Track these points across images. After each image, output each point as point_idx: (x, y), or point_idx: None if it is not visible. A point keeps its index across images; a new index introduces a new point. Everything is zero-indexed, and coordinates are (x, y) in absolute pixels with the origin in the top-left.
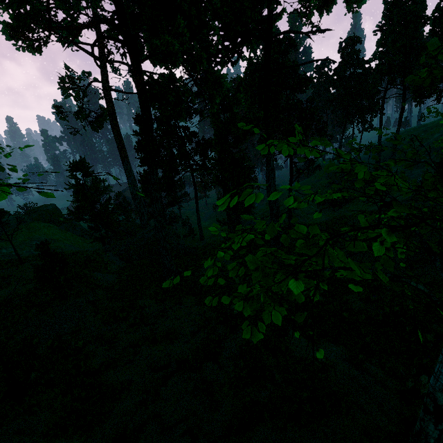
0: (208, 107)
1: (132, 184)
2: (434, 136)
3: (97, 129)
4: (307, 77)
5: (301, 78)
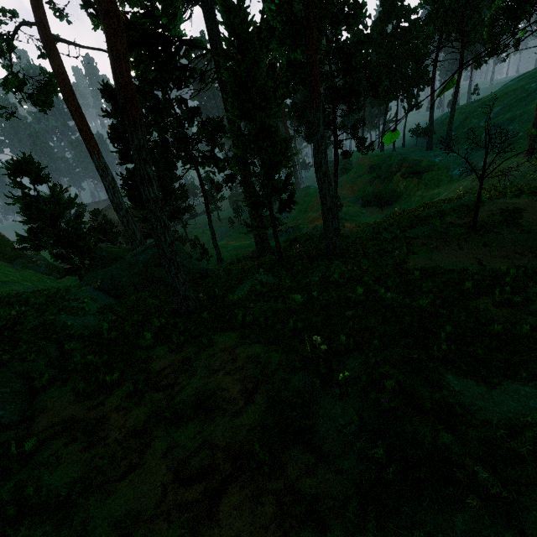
0: (210, 67)
1: (111, 188)
2: (493, 110)
3: (43, 106)
4: (357, 2)
5: (348, 3)
